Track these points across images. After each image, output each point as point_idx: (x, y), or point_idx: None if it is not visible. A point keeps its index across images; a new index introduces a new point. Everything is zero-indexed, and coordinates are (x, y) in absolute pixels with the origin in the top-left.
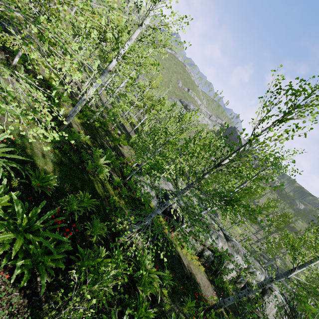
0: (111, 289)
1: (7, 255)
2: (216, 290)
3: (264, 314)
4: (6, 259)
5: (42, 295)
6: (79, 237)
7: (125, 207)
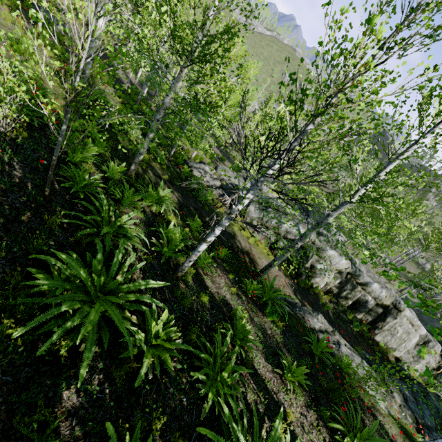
0: (100, 179)
1: None
2: (293, 286)
3: (389, 346)
4: None
5: (12, 129)
6: None
7: None
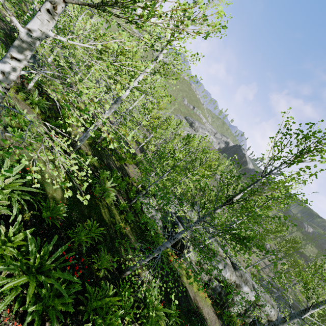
0: None
1: (19, 300)
2: (223, 325)
3: None
4: (17, 304)
5: None
6: (87, 272)
7: (134, 239)
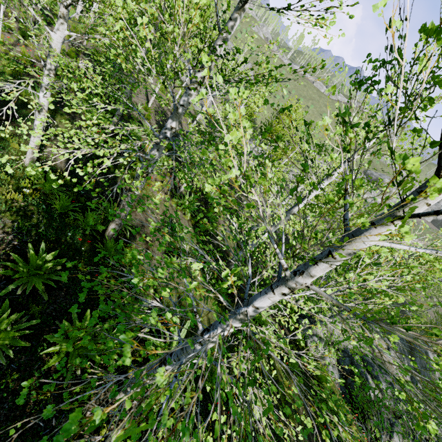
0: None
1: None
2: None
3: None
4: None
5: None
6: None
7: None
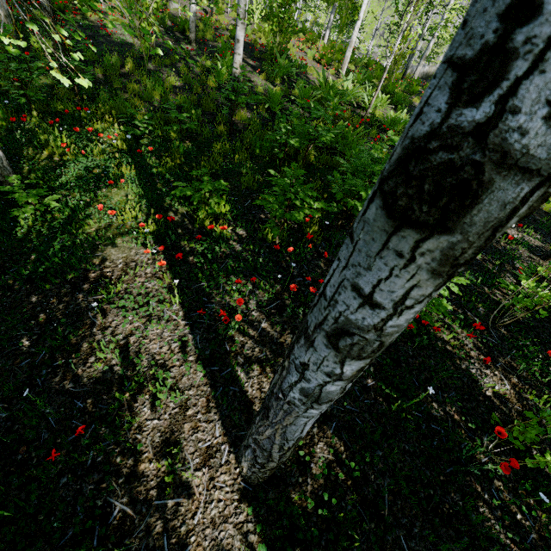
0: None
1: None
2: None
3: None
4: None
5: None
6: None
7: None
